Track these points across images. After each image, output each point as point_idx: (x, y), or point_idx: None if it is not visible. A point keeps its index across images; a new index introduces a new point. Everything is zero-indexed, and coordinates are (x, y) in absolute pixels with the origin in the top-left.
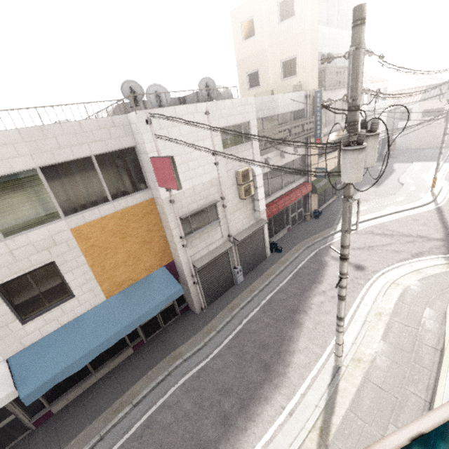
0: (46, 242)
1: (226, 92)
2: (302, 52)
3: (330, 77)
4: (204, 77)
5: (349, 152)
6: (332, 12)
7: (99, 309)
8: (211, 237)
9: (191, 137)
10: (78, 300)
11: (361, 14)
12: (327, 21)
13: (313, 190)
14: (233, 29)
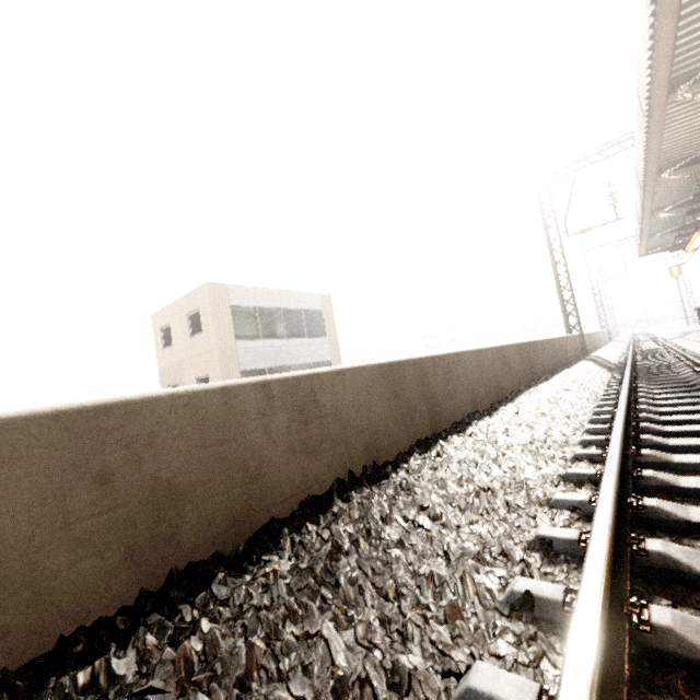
0: None
1: None
2: (213, 373)
3: None
4: None
5: None
6: (270, 323)
7: None
8: None
9: None
10: None
11: None
12: (260, 334)
13: None
14: (155, 334)
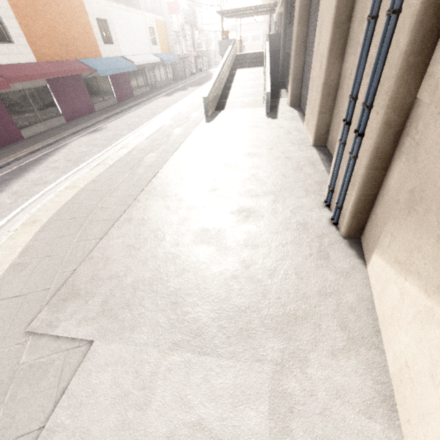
0: (152, 20)
1: None
2: None
3: None
4: None
5: None
6: None
7: (162, 54)
8: (178, 49)
9: (171, 1)
10: (158, 48)
11: None
12: None
13: (198, 56)
14: None
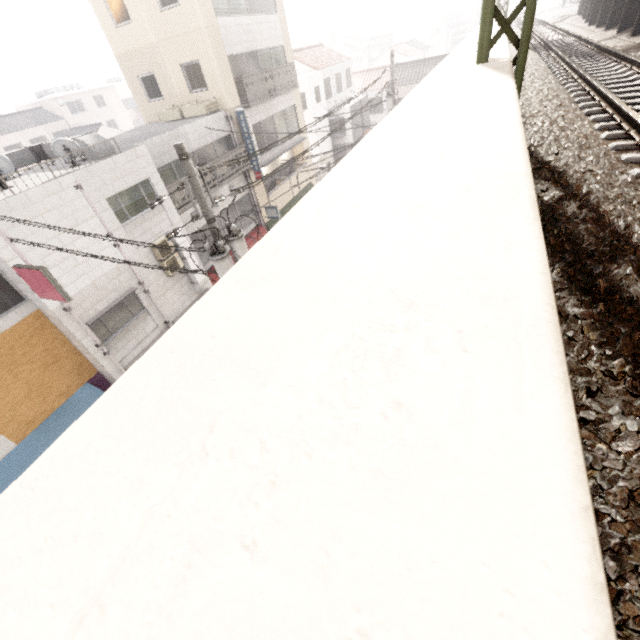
0: None
1: (102, 145)
2: (205, 58)
3: (253, 89)
4: (57, 140)
5: (215, 262)
6: None
7: (12, 458)
8: (142, 331)
9: (67, 223)
10: None
11: (181, 152)
12: (230, 7)
13: None
14: (93, 3)
